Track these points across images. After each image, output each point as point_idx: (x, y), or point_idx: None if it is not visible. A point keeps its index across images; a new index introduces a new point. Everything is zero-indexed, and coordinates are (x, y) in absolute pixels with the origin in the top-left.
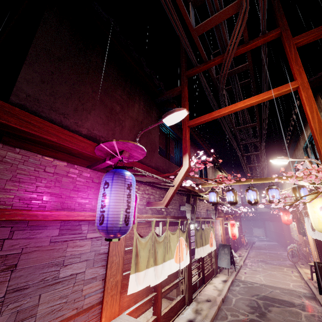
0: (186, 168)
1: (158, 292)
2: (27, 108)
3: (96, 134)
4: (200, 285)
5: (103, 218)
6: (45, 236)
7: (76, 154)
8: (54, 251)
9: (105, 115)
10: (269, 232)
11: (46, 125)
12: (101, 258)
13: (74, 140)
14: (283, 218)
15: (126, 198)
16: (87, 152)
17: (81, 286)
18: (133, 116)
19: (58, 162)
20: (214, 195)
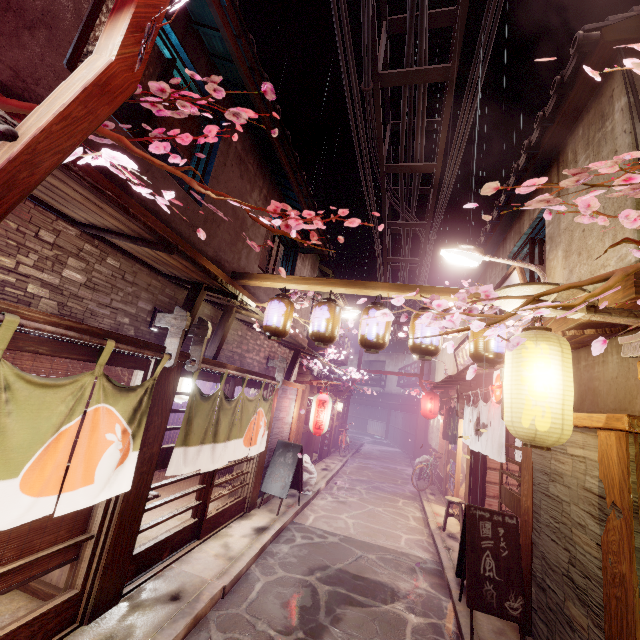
0: (98, 66)
1: None
2: None
3: None
4: (182, 543)
5: None
6: None
7: None
8: None
9: None
10: (393, 430)
11: None
12: None
13: None
14: (424, 405)
15: None
16: None
17: None
18: None
19: None
20: (280, 311)
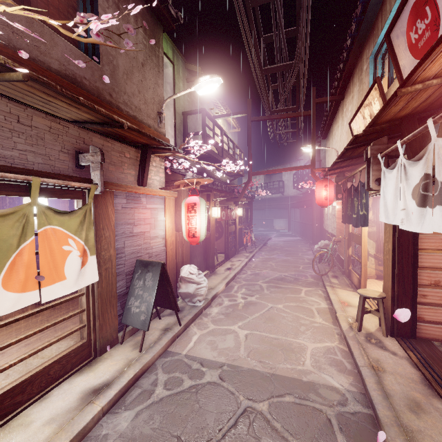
0: None
1: None
2: None
3: None
4: None
5: None
6: None
7: None
8: None
9: None
10: (293, 224)
11: None
12: None
13: None
14: (318, 194)
15: None
16: None
17: None
18: None
19: None
20: None
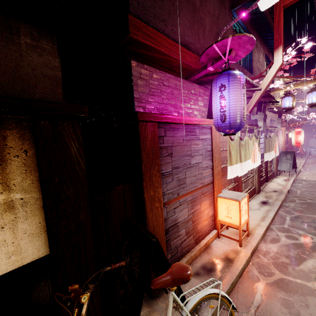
0: (278, 66)
1: (239, 182)
2: (141, 19)
3: (187, 40)
4: (264, 182)
5: (225, 117)
6: (180, 136)
7: (174, 68)
8: (186, 147)
9: (190, 16)
10: None
11: (158, 36)
12: (208, 154)
13: (176, 50)
14: None
15: (243, 98)
16: (186, 62)
17: (202, 171)
18: (210, 12)
19: (168, 76)
20: (290, 100)
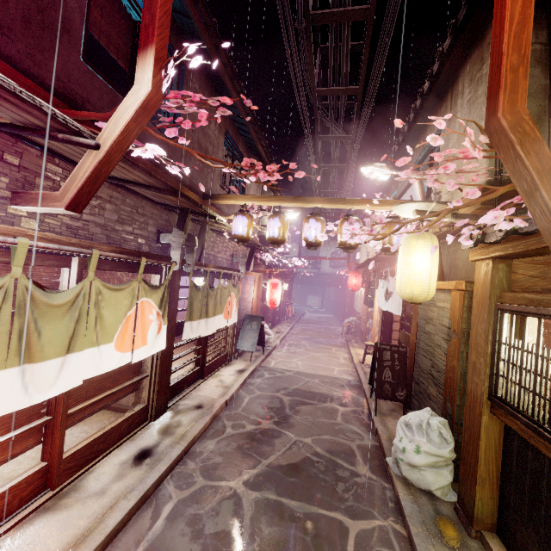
0: (142, 96)
1: (56, 415)
2: None
3: None
4: (193, 380)
5: None
6: None
7: None
8: None
9: None
10: (327, 301)
11: None
12: None
13: None
14: (350, 281)
15: None
16: None
17: None
18: None
19: None
20: (244, 223)
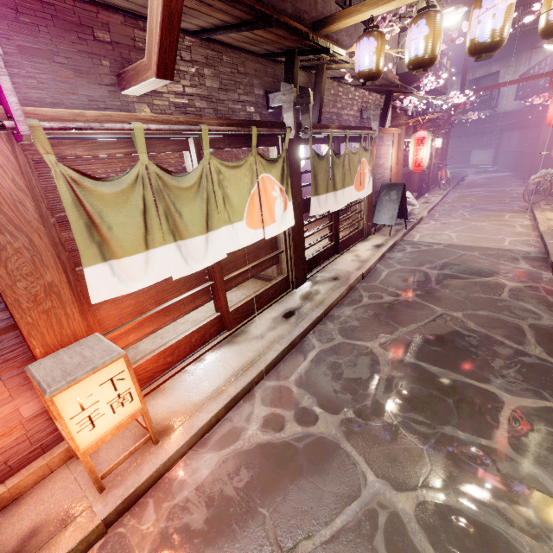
0: None
1: (216, 281)
2: None
3: None
4: (329, 256)
5: None
6: None
7: None
8: None
9: None
10: (503, 155)
11: None
12: None
13: None
14: (552, 111)
15: None
16: None
17: None
18: None
19: None
20: (370, 49)
